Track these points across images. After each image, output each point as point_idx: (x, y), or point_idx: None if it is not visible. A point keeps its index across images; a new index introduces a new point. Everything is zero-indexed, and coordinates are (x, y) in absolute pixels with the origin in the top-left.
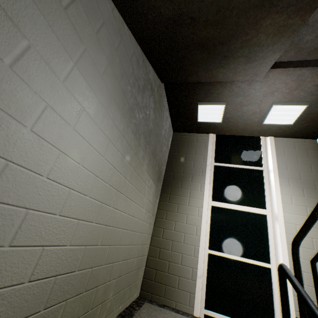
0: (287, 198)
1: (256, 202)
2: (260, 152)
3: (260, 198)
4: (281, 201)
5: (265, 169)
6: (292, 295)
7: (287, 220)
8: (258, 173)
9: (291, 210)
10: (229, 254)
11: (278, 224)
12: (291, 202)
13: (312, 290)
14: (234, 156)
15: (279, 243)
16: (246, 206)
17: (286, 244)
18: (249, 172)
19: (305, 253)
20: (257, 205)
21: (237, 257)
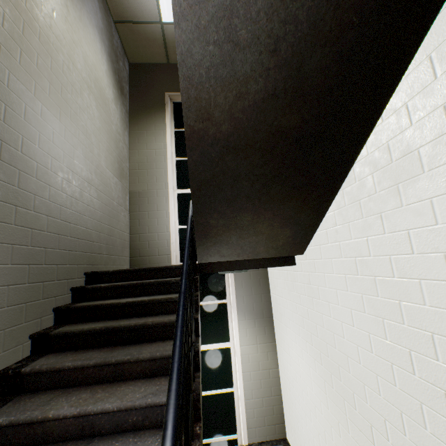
0: (243, 332)
1: (222, 337)
2: (224, 282)
3: (225, 331)
4: (239, 336)
5: (228, 301)
6: (245, 410)
7: (243, 352)
8: (223, 306)
9: (246, 342)
10: (203, 391)
11: (236, 358)
12: (246, 335)
13: (257, 401)
14: (201, 291)
15: (238, 373)
16: (214, 344)
17: (242, 372)
18: (215, 307)
19: (254, 375)
20: (223, 339)
21: (209, 392)
